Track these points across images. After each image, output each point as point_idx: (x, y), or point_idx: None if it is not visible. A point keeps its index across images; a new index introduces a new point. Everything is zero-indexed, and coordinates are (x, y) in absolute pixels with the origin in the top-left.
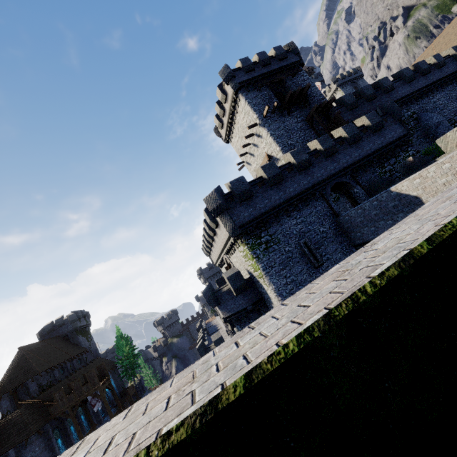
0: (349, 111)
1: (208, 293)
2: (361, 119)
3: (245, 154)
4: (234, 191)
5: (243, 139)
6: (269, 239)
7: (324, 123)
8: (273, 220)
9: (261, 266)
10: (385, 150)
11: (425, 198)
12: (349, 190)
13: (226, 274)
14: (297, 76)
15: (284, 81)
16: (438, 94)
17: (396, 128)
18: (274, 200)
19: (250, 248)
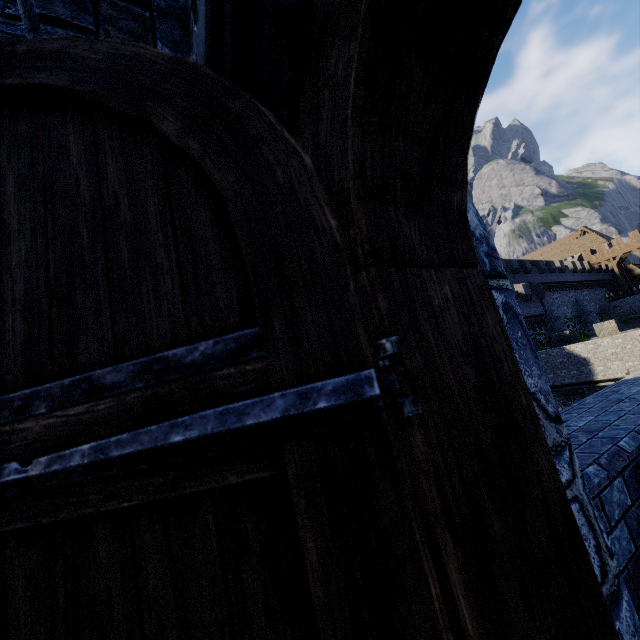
0: None
1: None
2: (517, 286)
3: None
4: None
5: None
6: None
7: None
8: None
9: None
10: (529, 320)
11: (592, 361)
12: None
13: None
14: None
15: None
16: (557, 294)
17: (538, 306)
18: None
19: None
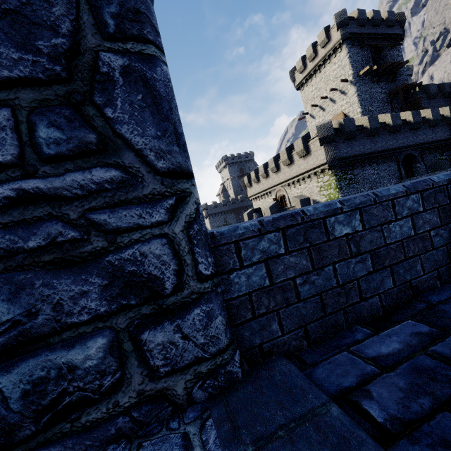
0: (428, 100)
1: (273, 209)
2: (443, 109)
3: (315, 106)
4: (345, 128)
5: (320, 91)
6: (352, 178)
7: (405, 102)
8: (359, 164)
9: (341, 196)
10: (449, 142)
11: None
12: (412, 163)
13: (298, 197)
14: (394, 49)
15: (383, 48)
16: None
17: None
18: (367, 148)
19: (337, 179)
